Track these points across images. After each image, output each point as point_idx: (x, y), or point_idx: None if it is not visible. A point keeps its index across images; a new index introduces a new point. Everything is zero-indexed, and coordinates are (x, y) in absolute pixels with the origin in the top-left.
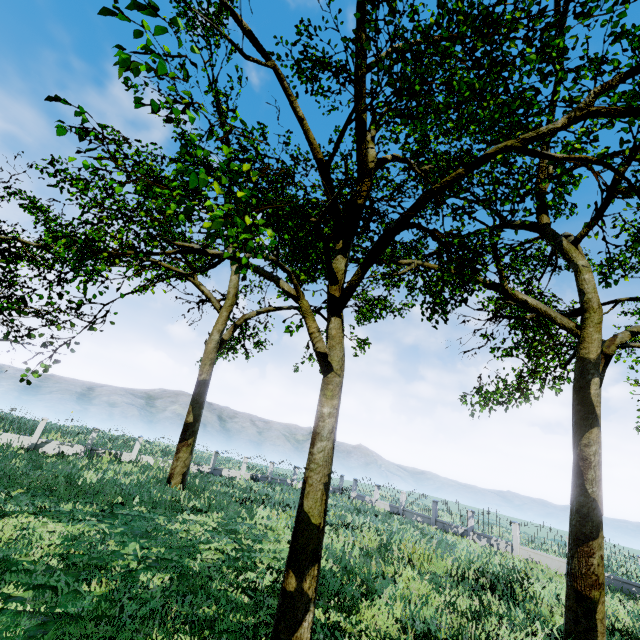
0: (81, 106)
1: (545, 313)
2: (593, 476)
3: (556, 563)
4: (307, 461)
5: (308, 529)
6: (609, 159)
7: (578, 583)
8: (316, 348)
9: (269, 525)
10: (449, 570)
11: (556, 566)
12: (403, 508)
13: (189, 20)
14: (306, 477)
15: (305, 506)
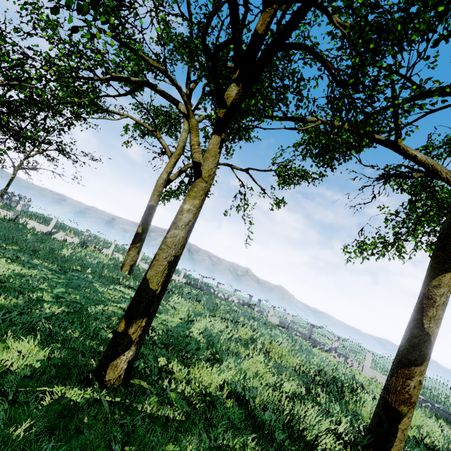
0: None
1: (432, 168)
2: (434, 314)
3: None
4: (161, 243)
5: (145, 291)
6: None
7: (390, 396)
8: (193, 158)
9: (176, 307)
10: (292, 364)
11: None
12: (288, 324)
13: None
14: (156, 254)
15: (148, 274)
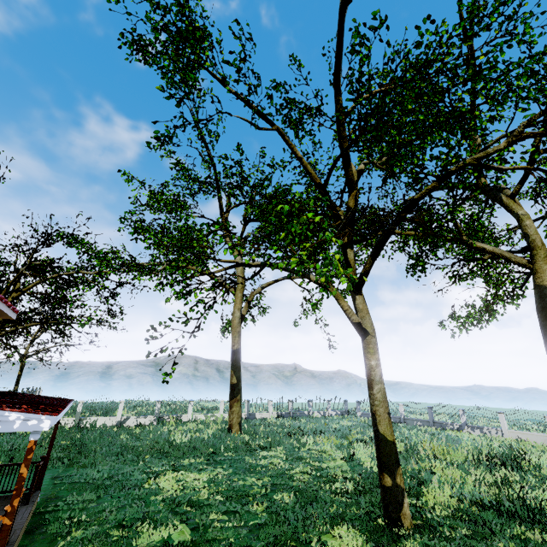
0: (227, 222)
1: (501, 255)
2: None
3: (541, 438)
4: (371, 400)
5: (387, 445)
6: (536, 154)
7: None
8: (352, 320)
9: (318, 449)
10: (468, 457)
11: (541, 440)
12: (403, 417)
13: (176, 84)
14: (374, 411)
15: (380, 430)
